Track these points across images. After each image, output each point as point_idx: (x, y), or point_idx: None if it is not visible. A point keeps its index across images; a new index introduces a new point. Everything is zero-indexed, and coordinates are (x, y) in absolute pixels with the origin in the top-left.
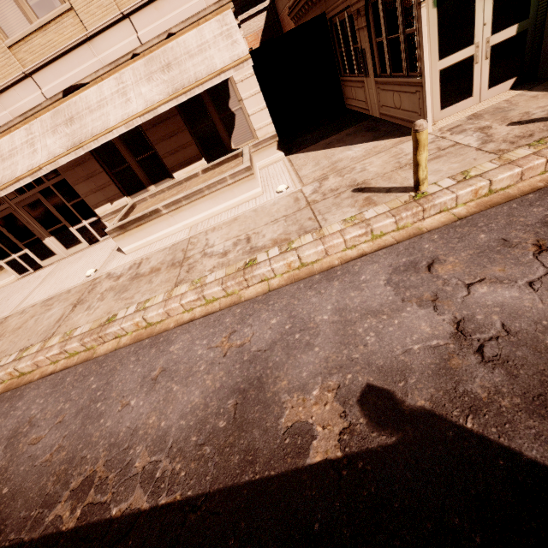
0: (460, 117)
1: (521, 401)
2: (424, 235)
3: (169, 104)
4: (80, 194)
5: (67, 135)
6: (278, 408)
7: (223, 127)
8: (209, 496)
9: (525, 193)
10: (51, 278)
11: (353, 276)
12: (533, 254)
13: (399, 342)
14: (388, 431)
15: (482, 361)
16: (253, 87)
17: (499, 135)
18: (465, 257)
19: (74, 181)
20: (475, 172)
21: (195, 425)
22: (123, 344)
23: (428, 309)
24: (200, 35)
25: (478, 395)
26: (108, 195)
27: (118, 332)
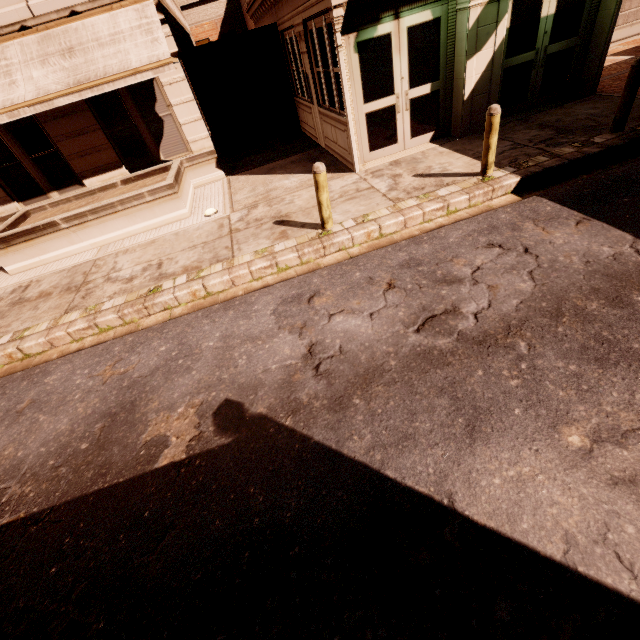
0: (385, 162)
1: (327, 402)
2: (317, 270)
3: (69, 98)
4: None
5: None
6: (143, 426)
7: (148, 133)
8: (55, 508)
9: (403, 240)
10: None
11: (248, 306)
12: (383, 291)
13: (263, 363)
14: (228, 434)
15: (315, 375)
16: (184, 93)
17: (403, 185)
18: (338, 291)
19: None
20: (373, 216)
21: (56, 451)
22: None
23: (295, 335)
24: (114, 22)
25: (302, 400)
26: None
27: None
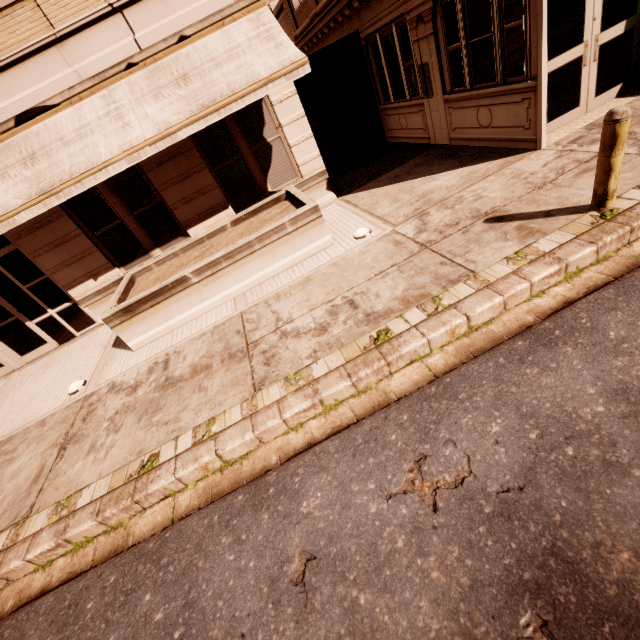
0: (573, 129)
1: None
2: None
3: (193, 127)
4: (42, 271)
5: (26, 180)
6: None
7: (255, 163)
8: None
9: None
10: (1, 404)
11: (590, 334)
12: None
13: None
14: None
15: None
16: (295, 110)
17: None
18: None
19: (35, 251)
20: None
21: None
22: (186, 509)
23: None
24: (228, 38)
25: None
26: (89, 268)
27: (170, 487)
